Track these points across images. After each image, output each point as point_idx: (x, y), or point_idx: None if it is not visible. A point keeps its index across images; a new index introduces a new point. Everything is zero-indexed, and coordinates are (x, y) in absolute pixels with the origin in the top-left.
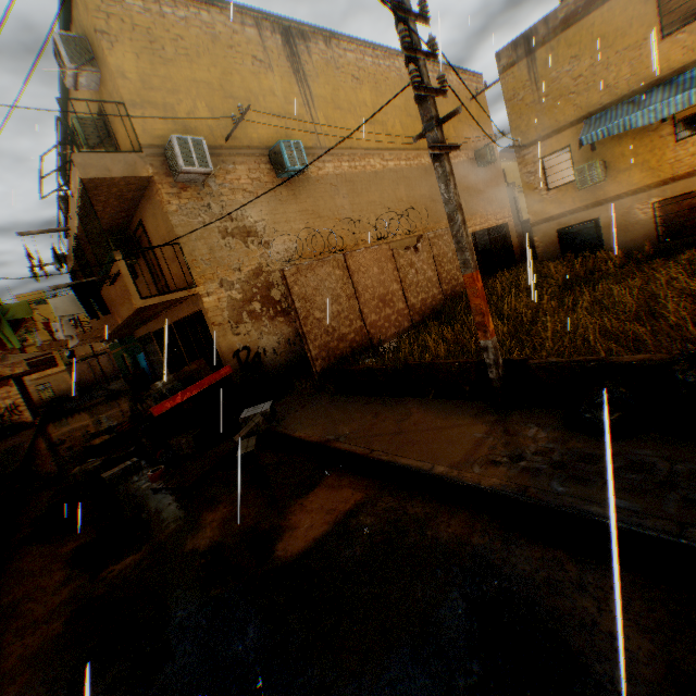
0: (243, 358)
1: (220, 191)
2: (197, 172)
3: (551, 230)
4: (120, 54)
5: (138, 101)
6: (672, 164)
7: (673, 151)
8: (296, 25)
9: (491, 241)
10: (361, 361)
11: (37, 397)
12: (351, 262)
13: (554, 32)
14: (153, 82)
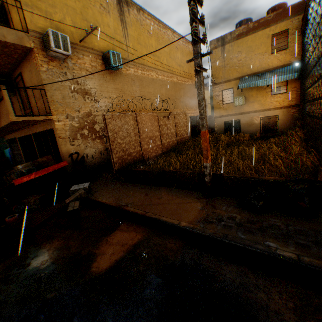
0: (74, 158)
1: (73, 67)
2: (62, 53)
3: (222, 121)
4: None
5: (30, 4)
6: (269, 103)
7: (270, 98)
8: None
9: (196, 121)
10: (138, 167)
11: None
12: (139, 118)
13: (233, 39)
14: None
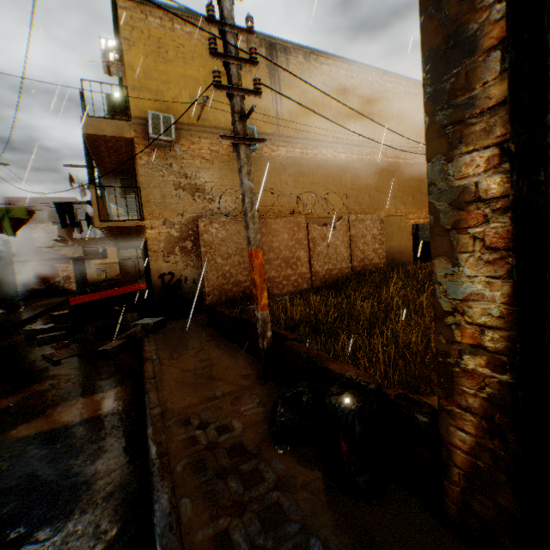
0: (166, 280)
1: (182, 156)
2: (162, 139)
3: None
4: (133, 54)
5: (138, 86)
6: None
7: None
8: (281, 42)
9: None
10: (246, 306)
11: (95, 275)
12: (263, 226)
13: None
14: (153, 74)
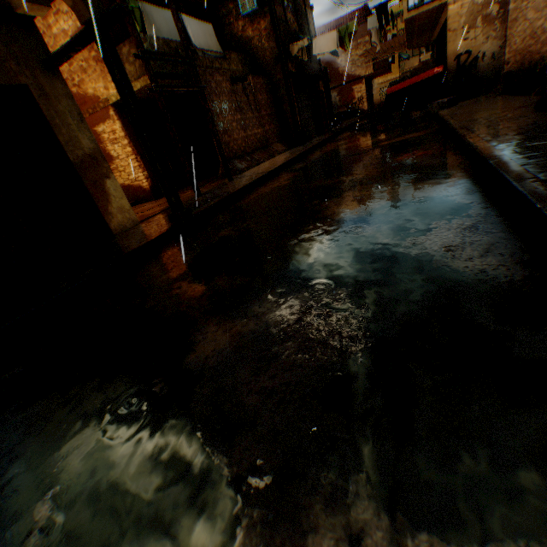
0: (461, 62)
1: None
2: None
3: None
4: None
5: None
6: None
7: None
8: None
9: None
10: None
11: (377, 98)
12: None
13: None
14: None
